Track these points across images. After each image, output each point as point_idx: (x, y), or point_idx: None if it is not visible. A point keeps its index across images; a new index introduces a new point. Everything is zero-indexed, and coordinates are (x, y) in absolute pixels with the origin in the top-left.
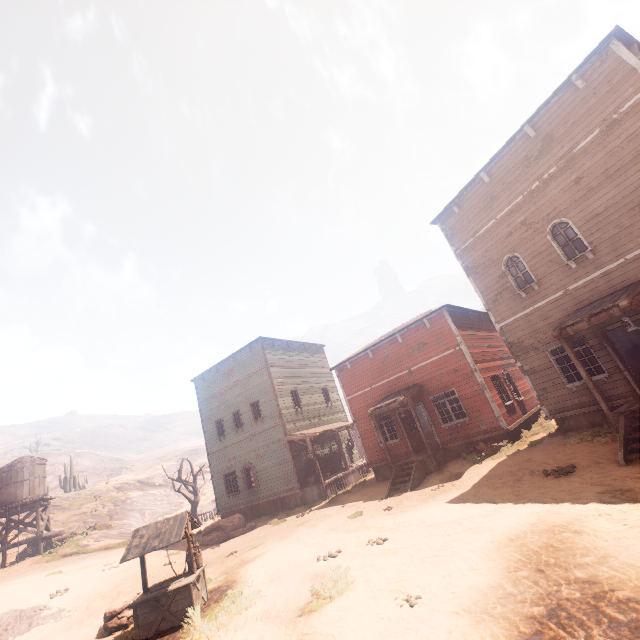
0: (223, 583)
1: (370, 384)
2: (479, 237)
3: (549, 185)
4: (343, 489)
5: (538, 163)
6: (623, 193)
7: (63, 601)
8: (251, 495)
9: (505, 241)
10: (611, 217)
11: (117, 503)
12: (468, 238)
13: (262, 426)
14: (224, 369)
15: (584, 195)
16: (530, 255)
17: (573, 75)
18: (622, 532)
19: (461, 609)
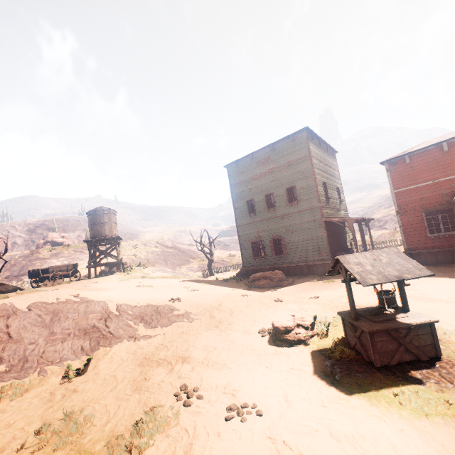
0: None
1: (433, 178)
2: None
3: None
4: None
5: None
6: None
7: (185, 307)
8: (277, 260)
9: None
10: None
11: (148, 253)
12: None
13: (296, 208)
14: (259, 157)
15: None
16: None
17: None
18: None
19: None
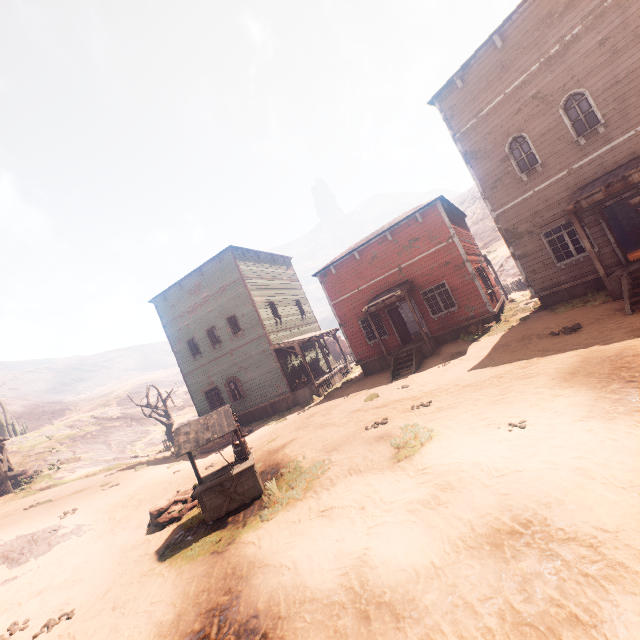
0: (265, 468)
1: (357, 286)
2: (483, 117)
3: (570, 49)
4: (331, 388)
5: (562, 21)
6: None
7: (78, 519)
8: (238, 406)
9: (512, 120)
10: (631, 85)
11: (76, 439)
12: (470, 119)
13: (243, 339)
14: (189, 285)
15: (607, 60)
16: (538, 134)
17: None
18: None
19: (579, 418)
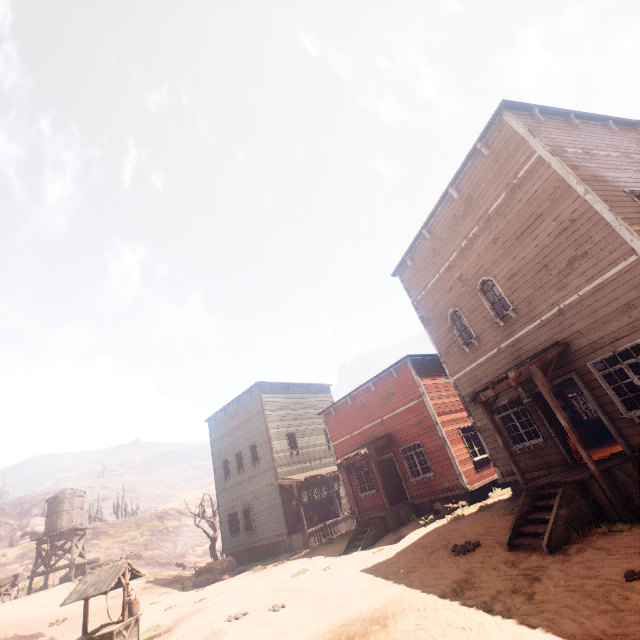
0: (163, 631)
1: (350, 431)
2: (429, 290)
3: (474, 244)
4: (330, 538)
5: (464, 222)
6: (531, 254)
7: (56, 631)
8: (249, 537)
9: (448, 295)
10: (525, 277)
11: (154, 532)
12: (421, 290)
13: (258, 468)
14: (230, 411)
15: (502, 255)
16: (468, 310)
17: (478, 143)
18: (406, 633)
19: None
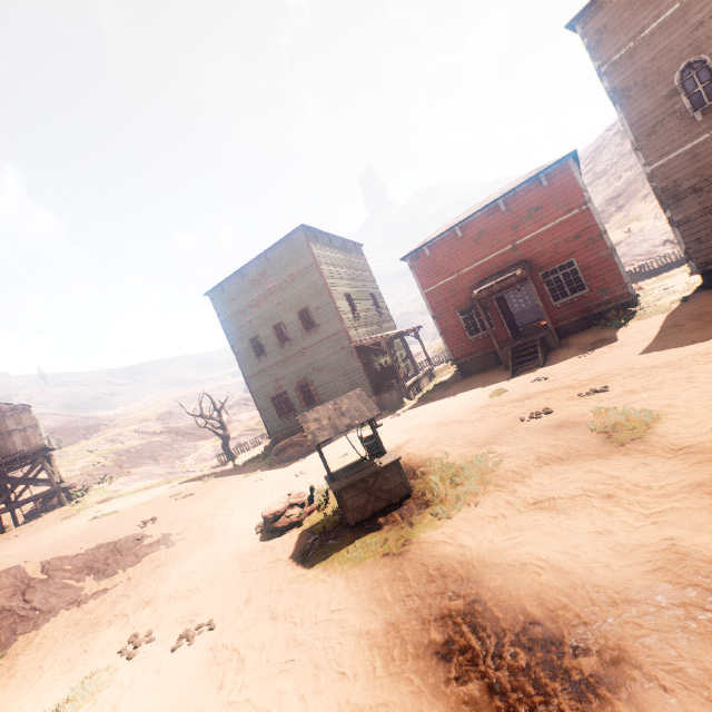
0: None
1: (457, 270)
2: (645, 38)
3: None
4: (421, 392)
5: None
6: None
7: (162, 528)
8: None
9: (689, 38)
10: None
11: (120, 454)
12: (625, 43)
13: (317, 336)
14: (252, 274)
15: None
16: None
17: None
18: None
19: None
